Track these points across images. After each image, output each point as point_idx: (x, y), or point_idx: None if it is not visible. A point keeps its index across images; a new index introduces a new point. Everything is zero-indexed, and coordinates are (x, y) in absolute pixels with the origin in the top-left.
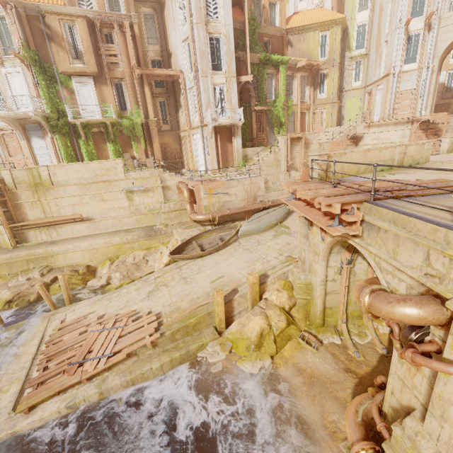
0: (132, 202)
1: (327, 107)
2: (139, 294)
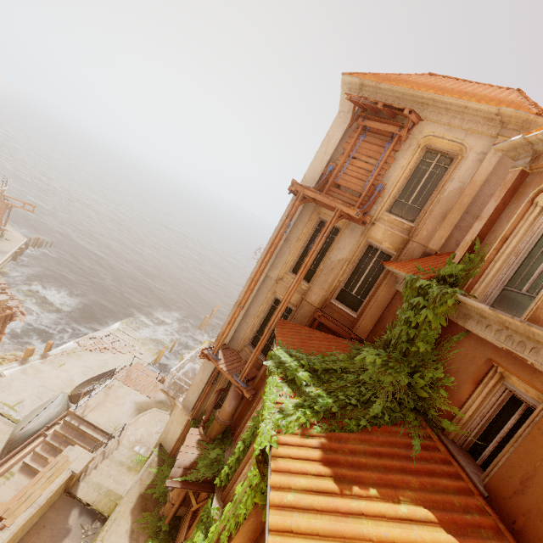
0: None
1: None
2: (113, 362)
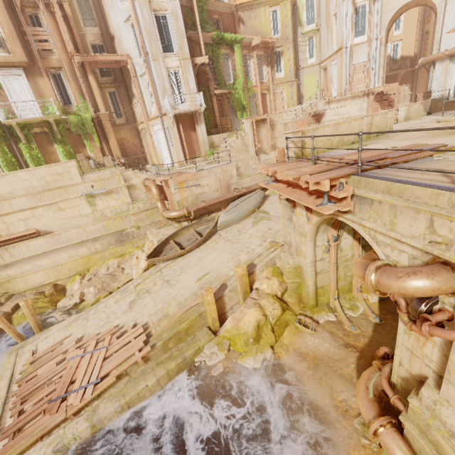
0: (95, 207)
1: (286, 87)
2: (120, 307)
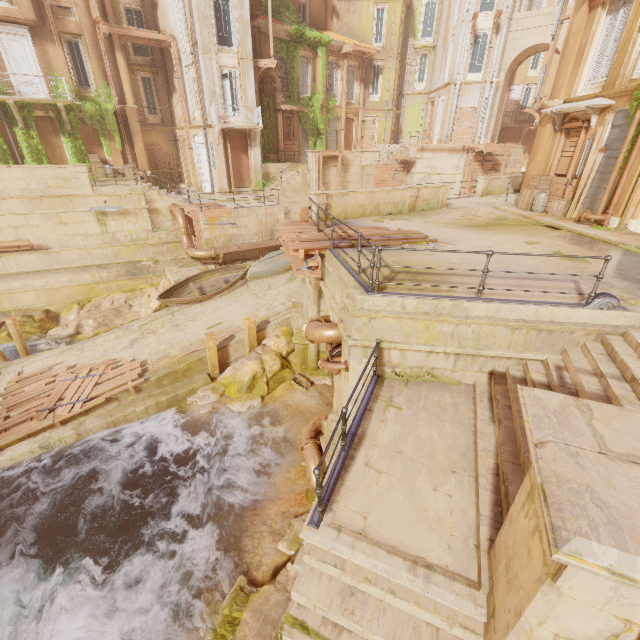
0: (106, 227)
1: (380, 116)
2: (120, 343)
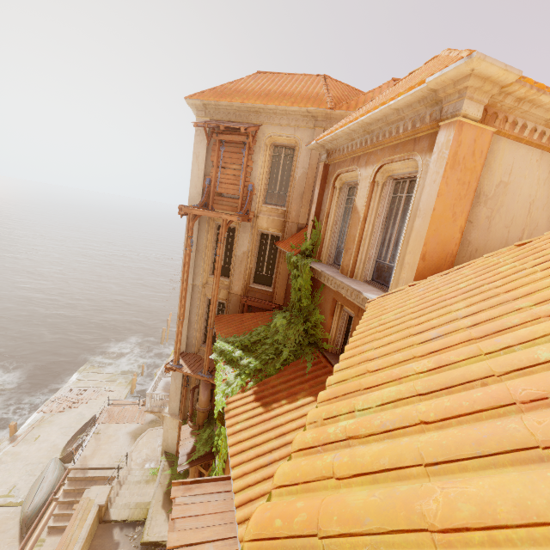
0: None
1: None
2: (89, 411)
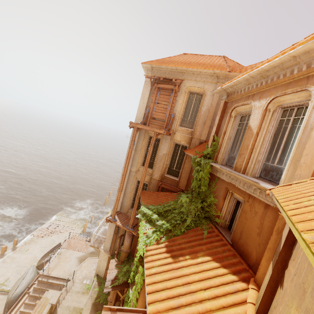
0: None
1: None
2: (58, 239)
